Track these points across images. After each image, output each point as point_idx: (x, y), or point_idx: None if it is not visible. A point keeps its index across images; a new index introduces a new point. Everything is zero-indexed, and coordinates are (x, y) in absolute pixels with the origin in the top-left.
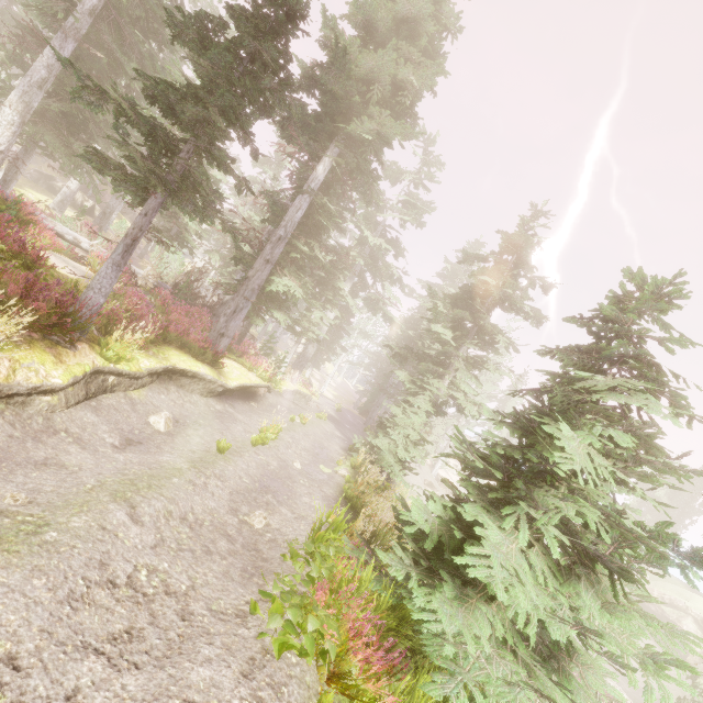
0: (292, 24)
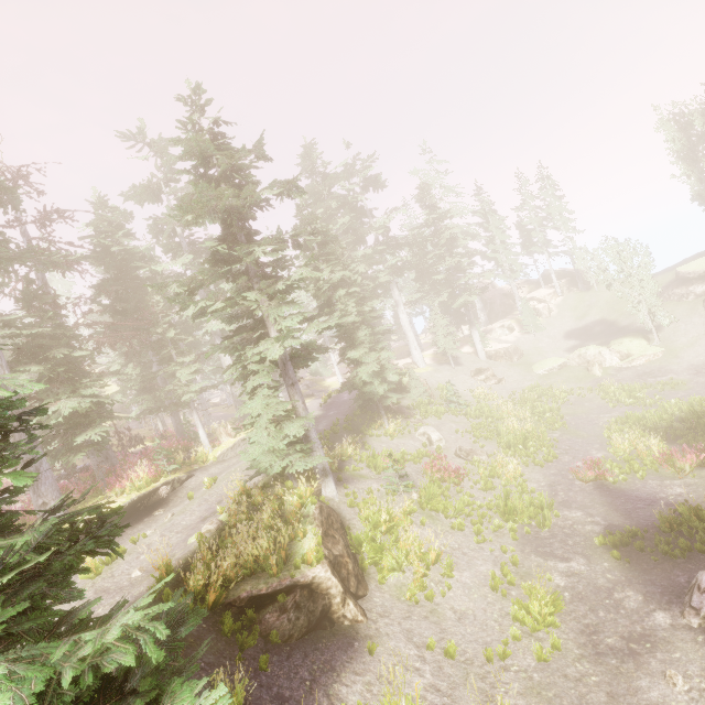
0: None
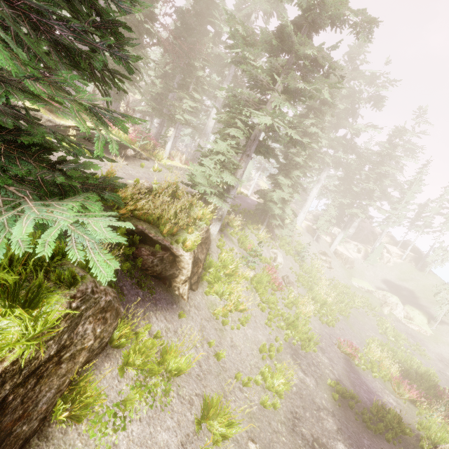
0: None
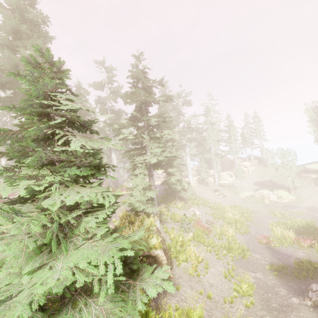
0: None
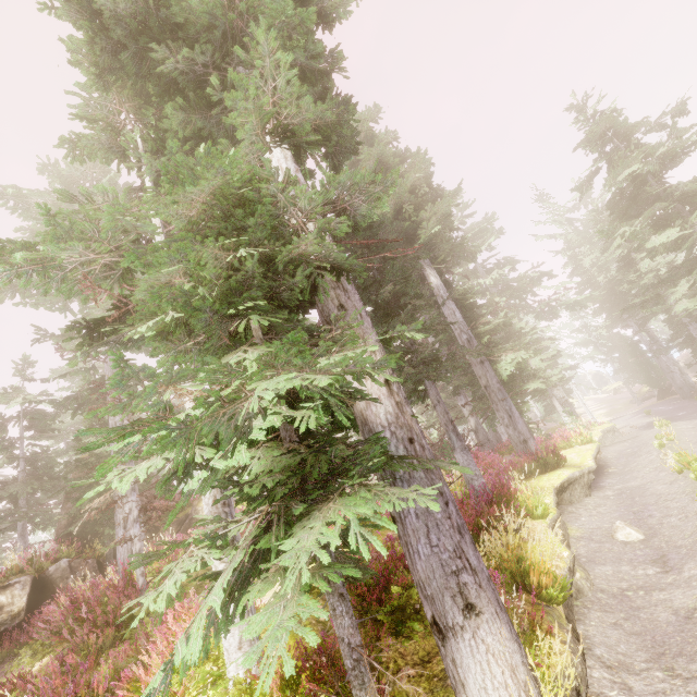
0: (371, 231)
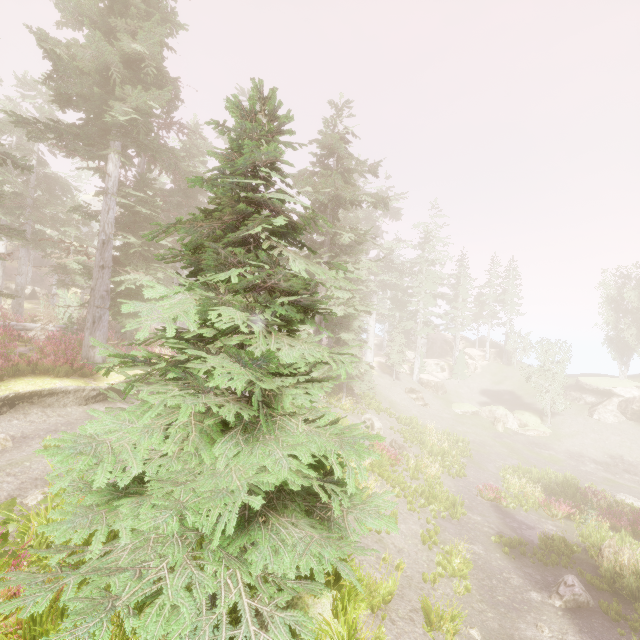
0: None
